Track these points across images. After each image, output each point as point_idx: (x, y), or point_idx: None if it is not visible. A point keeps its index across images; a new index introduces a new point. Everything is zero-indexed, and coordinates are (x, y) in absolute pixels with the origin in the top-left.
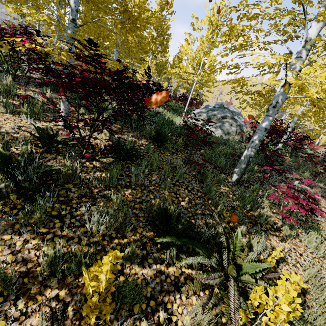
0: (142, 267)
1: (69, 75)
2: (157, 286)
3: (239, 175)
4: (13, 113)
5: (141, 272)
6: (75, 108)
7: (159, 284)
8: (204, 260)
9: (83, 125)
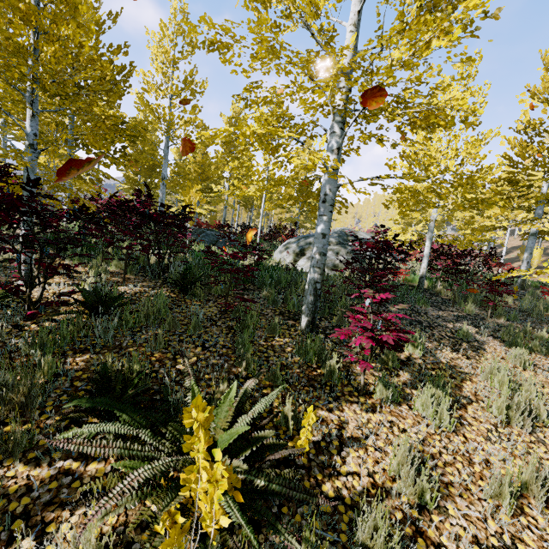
0: (34, 466)
1: None
2: (47, 494)
3: (308, 315)
4: None
5: (26, 473)
6: (14, 247)
7: (52, 492)
8: (119, 428)
9: None
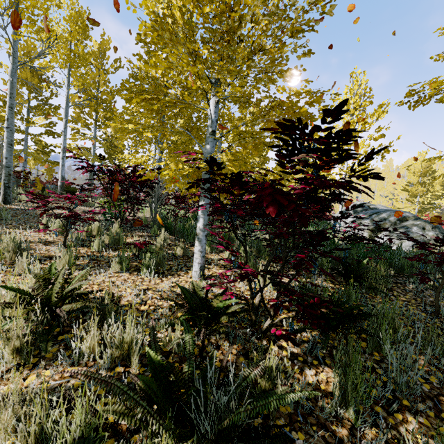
0: None
1: (272, 184)
2: None
3: None
4: (129, 271)
5: None
6: (243, 244)
7: None
8: None
9: (297, 272)
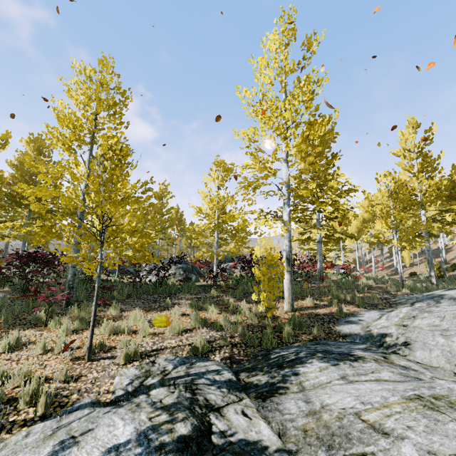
0: None
1: None
2: None
3: (65, 298)
4: None
5: None
6: None
7: None
8: None
9: None
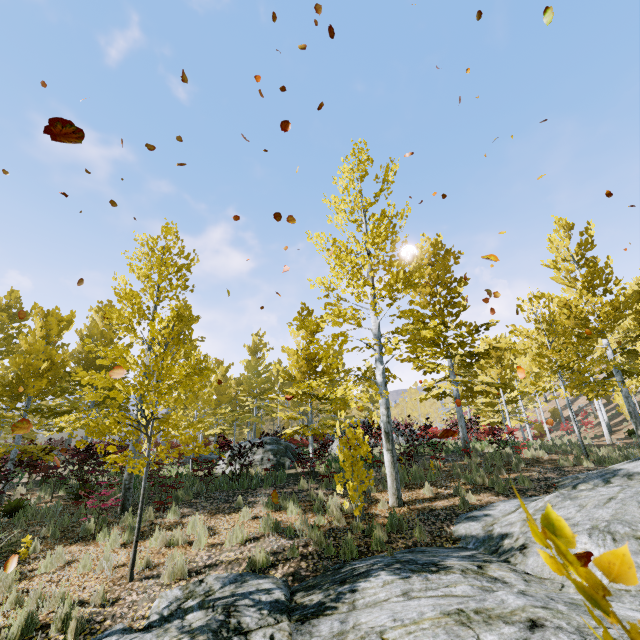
0: None
1: None
2: None
3: (121, 502)
4: None
5: None
6: None
7: None
8: None
9: None
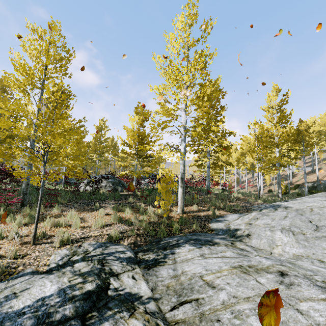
0: None
1: None
2: None
3: (20, 201)
4: None
5: None
6: None
7: None
8: None
9: None
